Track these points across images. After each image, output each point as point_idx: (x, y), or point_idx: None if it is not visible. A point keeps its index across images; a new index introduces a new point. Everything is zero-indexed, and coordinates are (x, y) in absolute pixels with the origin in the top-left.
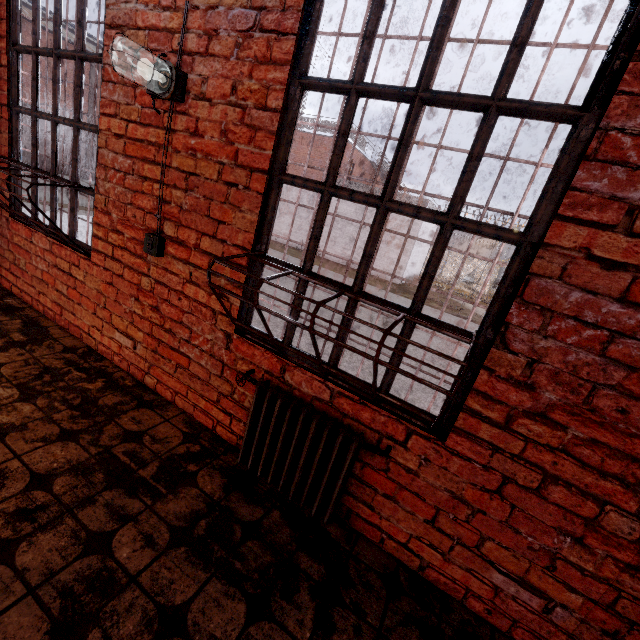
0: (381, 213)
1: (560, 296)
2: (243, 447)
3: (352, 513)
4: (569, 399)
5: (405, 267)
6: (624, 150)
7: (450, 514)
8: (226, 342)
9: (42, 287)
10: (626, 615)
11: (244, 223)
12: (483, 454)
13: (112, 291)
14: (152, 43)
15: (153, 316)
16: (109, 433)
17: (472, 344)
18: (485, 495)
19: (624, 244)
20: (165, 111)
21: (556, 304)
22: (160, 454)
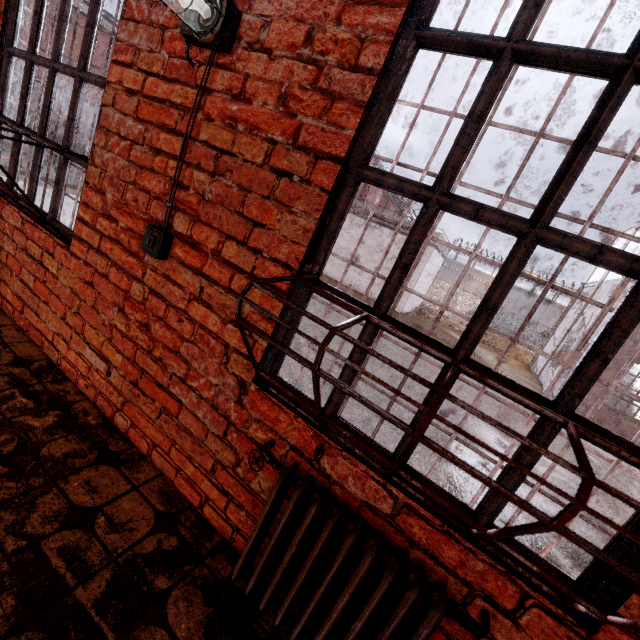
0: (528, 245)
1: None
2: (243, 560)
3: None
4: None
5: (408, 296)
6: None
7: None
8: (238, 392)
9: (4, 273)
10: None
11: (293, 230)
12: None
13: (90, 294)
14: None
15: (140, 336)
16: (44, 510)
17: None
18: None
19: None
20: (201, 63)
21: None
22: (116, 554)
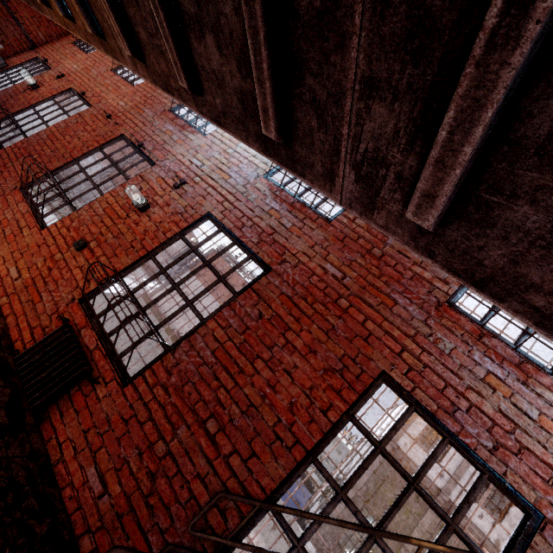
0: (172, 288)
1: (199, 343)
2: (26, 351)
3: (48, 417)
4: (178, 383)
5: None
6: (237, 308)
7: (98, 429)
8: (70, 301)
9: None
10: (133, 503)
11: (125, 261)
12: (135, 399)
13: (36, 249)
14: (149, 191)
15: (45, 271)
16: None
17: (159, 340)
18: (121, 421)
19: (223, 335)
20: (133, 210)
21: (197, 345)
22: None
